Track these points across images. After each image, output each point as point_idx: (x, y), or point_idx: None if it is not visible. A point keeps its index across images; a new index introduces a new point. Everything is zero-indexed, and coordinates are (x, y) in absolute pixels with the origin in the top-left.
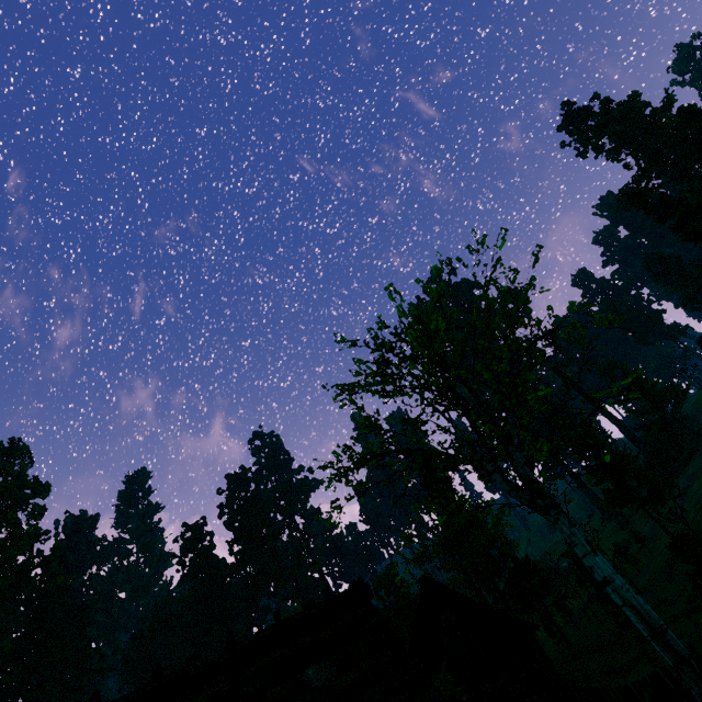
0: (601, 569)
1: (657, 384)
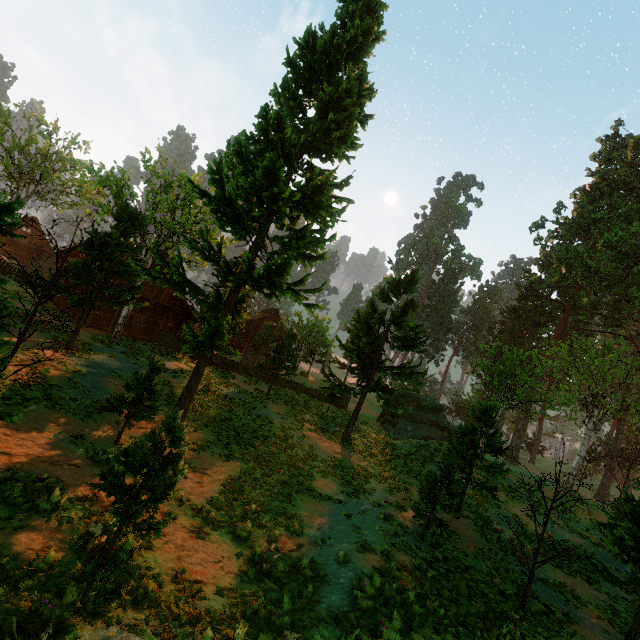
0: None
1: None
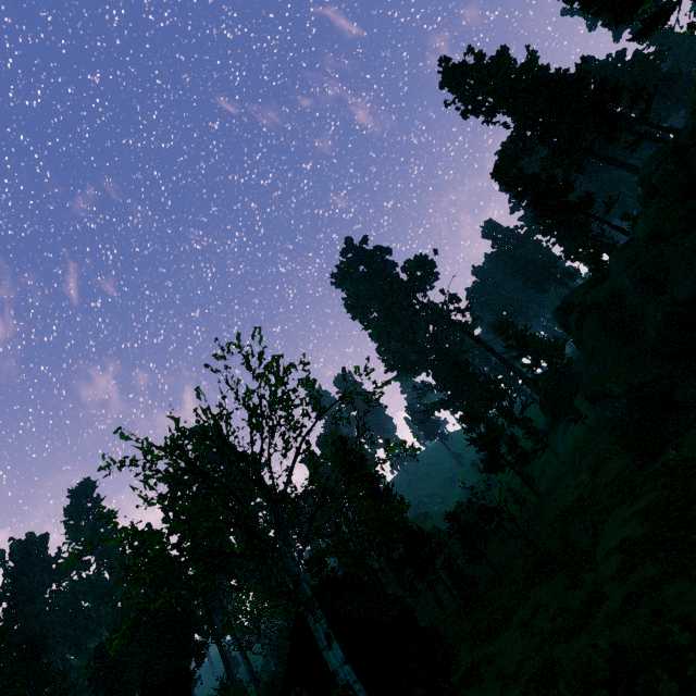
0: (331, 664)
1: (543, 338)
